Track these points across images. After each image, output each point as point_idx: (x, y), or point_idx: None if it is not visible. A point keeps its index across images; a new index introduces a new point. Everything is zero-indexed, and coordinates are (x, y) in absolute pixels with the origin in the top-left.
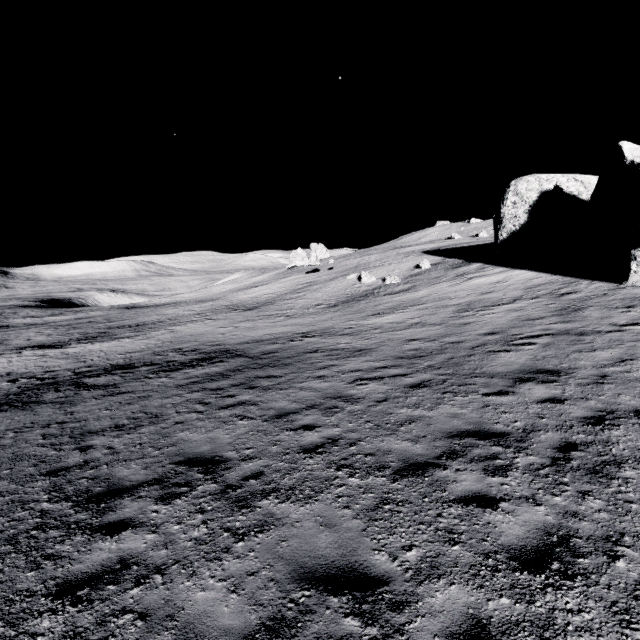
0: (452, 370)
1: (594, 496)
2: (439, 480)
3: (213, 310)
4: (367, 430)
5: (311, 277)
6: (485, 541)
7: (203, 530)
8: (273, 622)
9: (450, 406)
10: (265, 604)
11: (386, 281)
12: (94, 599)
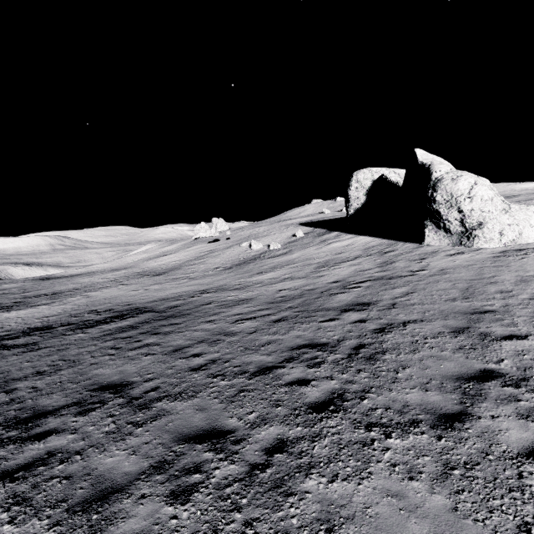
0: (304, 308)
1: (364, 371)
2: (278, 375)
3: (126, 277)
4: (238, 352)
5: (212, 246)
6: (297, 402)
7: (112, 426)
8: (158, 464)
9: (297, 331)
10: (154, 456)
11: (270, 247)
12: (28, 476)
